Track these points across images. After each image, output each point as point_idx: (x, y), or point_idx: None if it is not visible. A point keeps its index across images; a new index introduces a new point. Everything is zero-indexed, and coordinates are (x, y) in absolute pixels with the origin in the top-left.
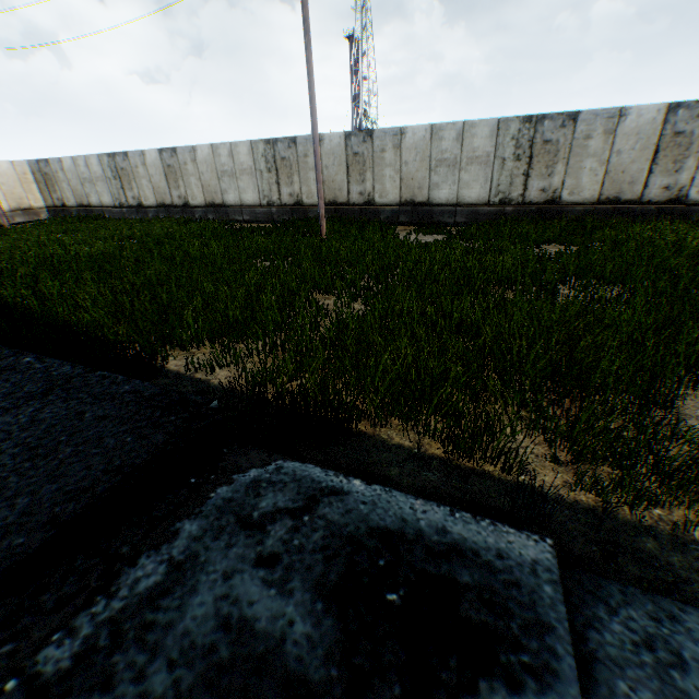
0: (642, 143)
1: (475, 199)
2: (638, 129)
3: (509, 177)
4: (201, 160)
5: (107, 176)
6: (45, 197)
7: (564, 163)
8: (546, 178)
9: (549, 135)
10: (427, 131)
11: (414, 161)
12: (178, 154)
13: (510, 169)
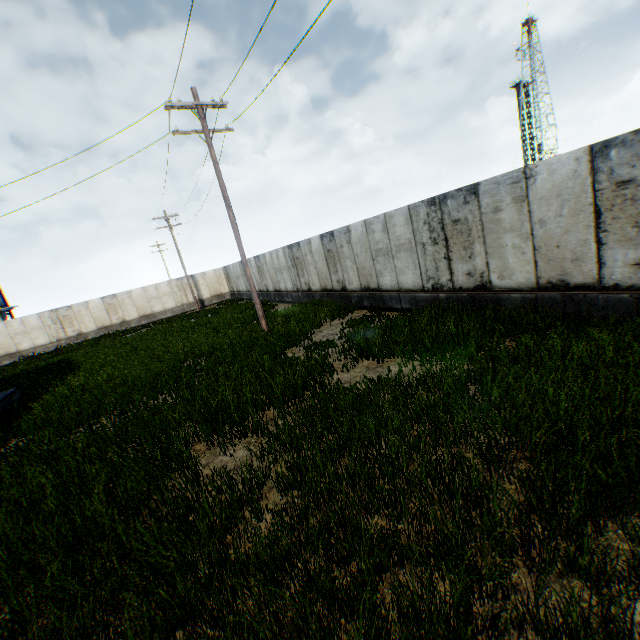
0: (571, 205)
1: (412, 285)
2: (557, 188)
3: (433, 261)
4: (268, 262)
5: (242, 274)
6: (228, 286)
7: (481, 241)
8: (468, 260)
9: (457, 214)
10: (363, 226)
11: (361, 252)
12: (260, 259)
13: (432, 253)
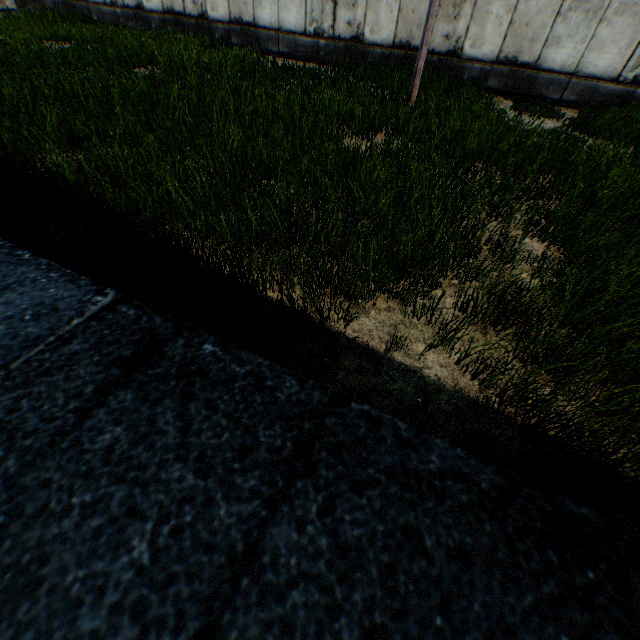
0: None
1: (601, 70)
2: None
3: None
4: None
5: None
6: None
7: None
8: None
9: None
10: None
11: None
12: None
13: None
